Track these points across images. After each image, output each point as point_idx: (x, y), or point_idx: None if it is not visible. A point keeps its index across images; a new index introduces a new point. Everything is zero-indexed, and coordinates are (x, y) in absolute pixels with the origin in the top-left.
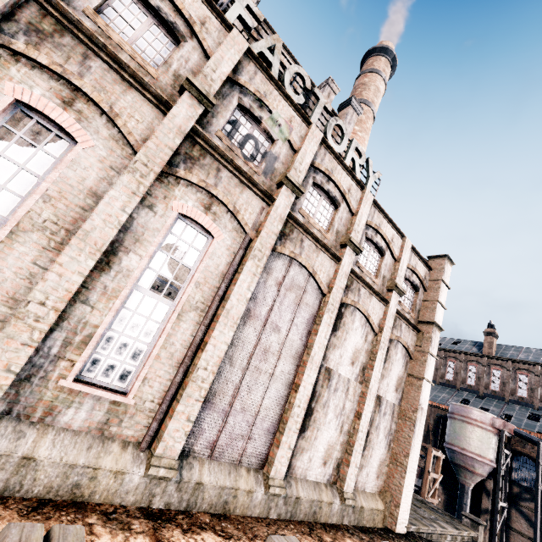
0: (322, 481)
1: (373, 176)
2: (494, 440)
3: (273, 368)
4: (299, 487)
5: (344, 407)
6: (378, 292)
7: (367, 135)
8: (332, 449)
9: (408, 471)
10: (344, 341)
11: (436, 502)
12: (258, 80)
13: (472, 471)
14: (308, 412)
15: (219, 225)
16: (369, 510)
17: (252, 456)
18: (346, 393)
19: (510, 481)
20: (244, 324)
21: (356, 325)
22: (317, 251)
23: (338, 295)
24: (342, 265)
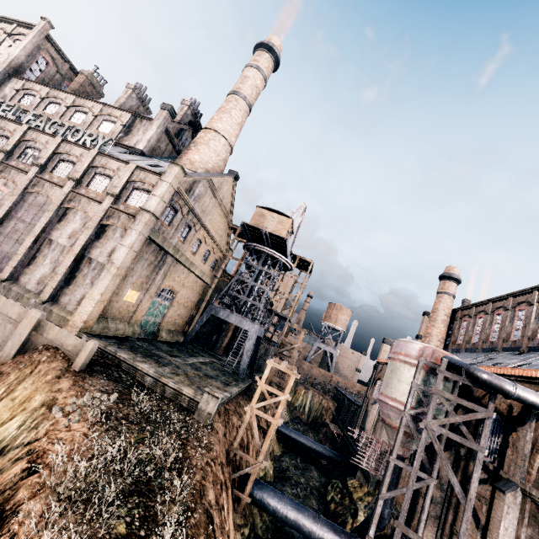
0: (35, 292)
1: (103, 141)
2: (423, 380)
3: (19, 237)
4: (16, 287)
5: (58, 259)
6: (93, 198)
7: (226, 114)
8: (45, 278)
9: (87, 298)
10: (65, 227)
11: (275, 423)
12: (34, 135)
13: (388, 423)
14: (34, 258)
15: (9, 189)
16: (57, 314)
17: (1, 269)
18: (62, 252)
19: (467, 454)
20: (10, 221)
21: (77, 219)
22: (52, 187)
23: (57, 203)
24: (64, 189)
